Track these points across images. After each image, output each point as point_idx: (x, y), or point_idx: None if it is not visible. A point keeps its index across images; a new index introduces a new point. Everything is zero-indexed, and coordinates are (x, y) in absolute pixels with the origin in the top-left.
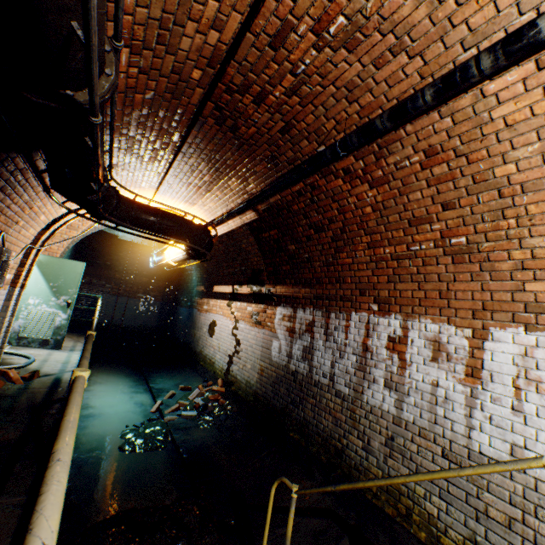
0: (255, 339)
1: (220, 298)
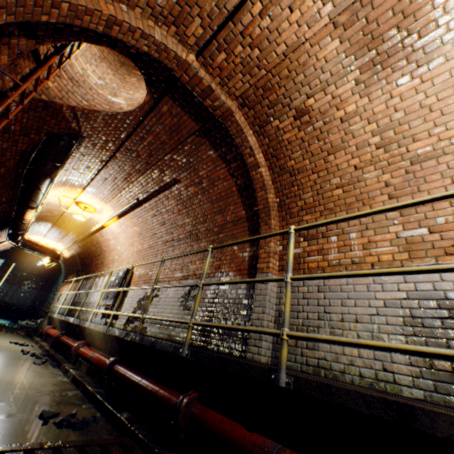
0: (71, 295)
1: (68, 283)
